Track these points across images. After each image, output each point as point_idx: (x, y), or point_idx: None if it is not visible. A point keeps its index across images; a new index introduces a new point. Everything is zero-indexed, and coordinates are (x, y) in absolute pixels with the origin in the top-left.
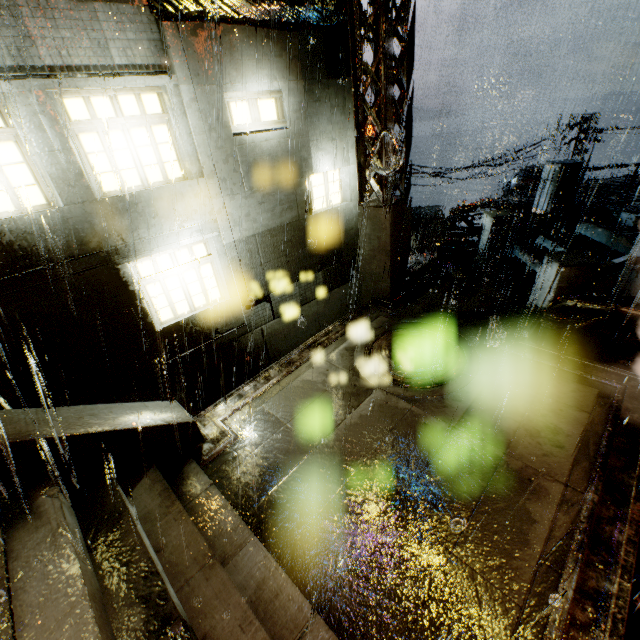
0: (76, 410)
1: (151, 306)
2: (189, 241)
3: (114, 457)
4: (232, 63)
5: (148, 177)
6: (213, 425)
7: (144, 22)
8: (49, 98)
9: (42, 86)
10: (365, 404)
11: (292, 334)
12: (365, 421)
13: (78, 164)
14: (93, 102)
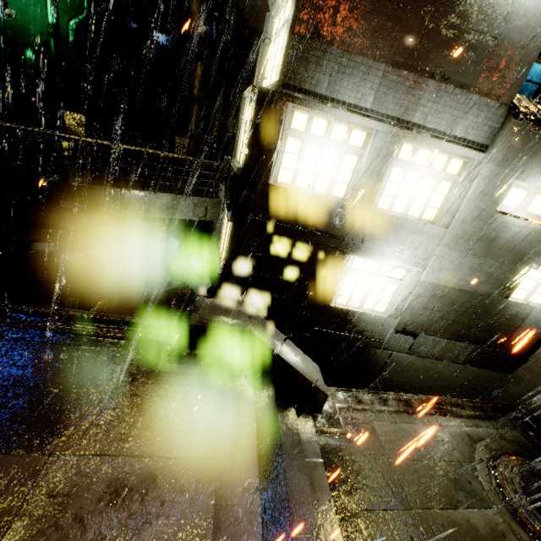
0: (276, 332)
1: (339, 288)
2: (399, 264)
3: (276, 380)
4: (540, 162)
5: (409, 210)
6: (330, 405)
7: (496, 114)
8: (398, 141)
9: (400, 133)
10: (476, 513)
11: (408, 373)
12: (472, 532)
13: (379, 184)
14: (419, 152)
